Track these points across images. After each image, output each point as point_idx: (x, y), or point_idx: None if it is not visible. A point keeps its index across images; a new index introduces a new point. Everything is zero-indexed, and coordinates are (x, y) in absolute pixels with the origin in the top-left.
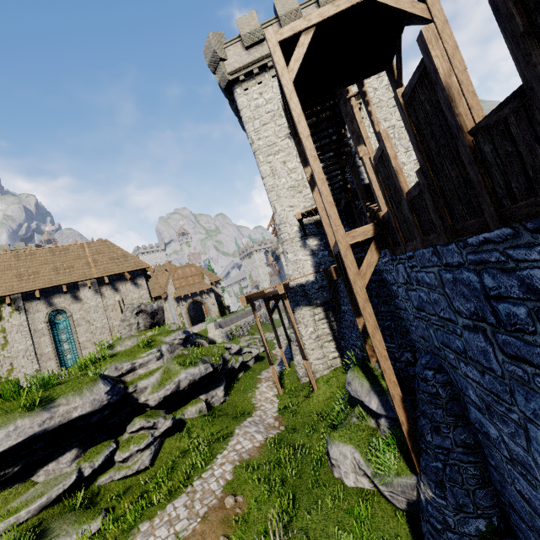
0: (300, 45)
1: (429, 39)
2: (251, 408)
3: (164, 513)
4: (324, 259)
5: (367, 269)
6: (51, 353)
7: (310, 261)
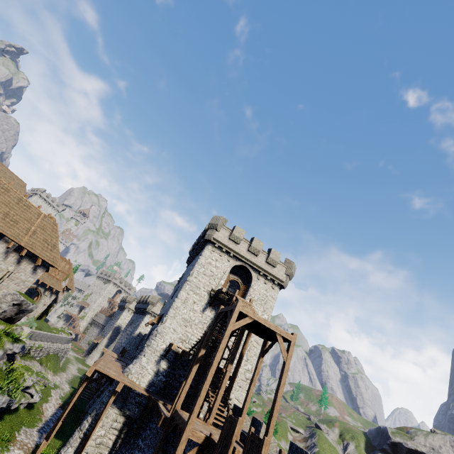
0: (245, 320)
1: (265, 443)
2: None
3: None
4: (159, 383)
5: None
6: None
7: (151, 376)
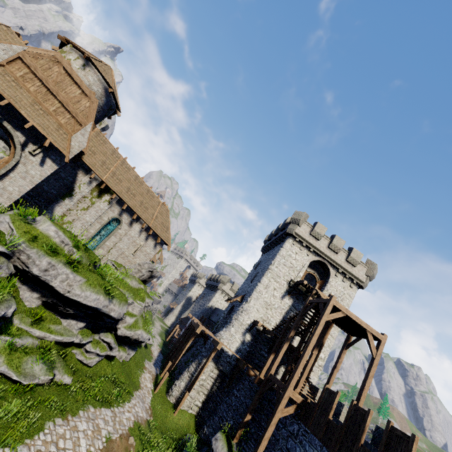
0: (338, 314)
1: (370, 413)
2: (138, 383)
3: (101, 411)
4: (244, 351)
5: (286, 412)
6: (91, 234)
7: (239, 344)
